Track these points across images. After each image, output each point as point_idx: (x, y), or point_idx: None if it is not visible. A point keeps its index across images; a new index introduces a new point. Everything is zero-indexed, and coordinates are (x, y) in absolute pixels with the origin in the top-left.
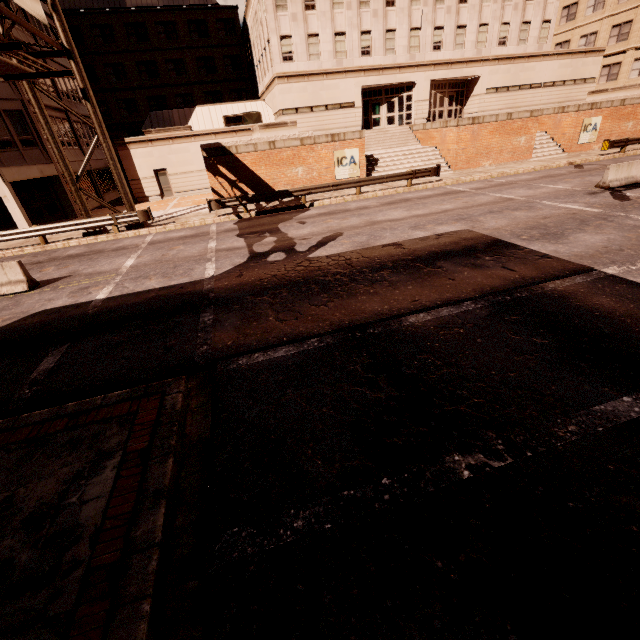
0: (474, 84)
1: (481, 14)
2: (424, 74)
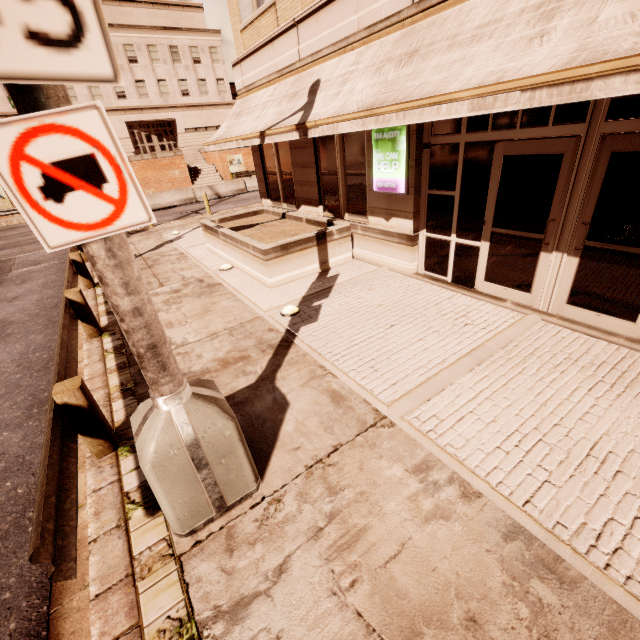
0: (176, 125)
1: (155, 72)
2: (117, 117)
